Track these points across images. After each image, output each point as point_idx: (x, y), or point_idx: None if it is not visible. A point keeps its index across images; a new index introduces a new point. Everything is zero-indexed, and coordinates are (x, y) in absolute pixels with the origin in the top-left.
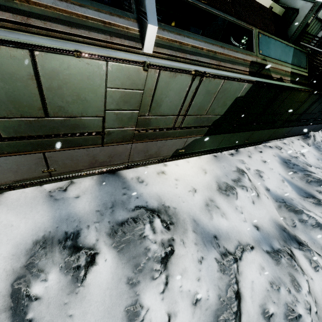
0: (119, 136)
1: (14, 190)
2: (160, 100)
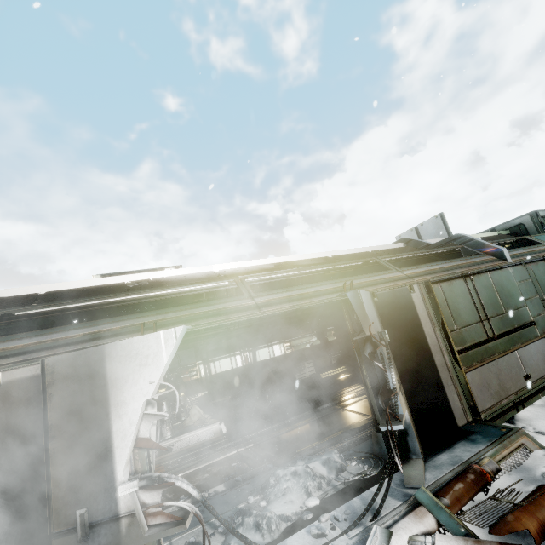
0: (543, 324)
1: (519, 412)
2: (542, 284)
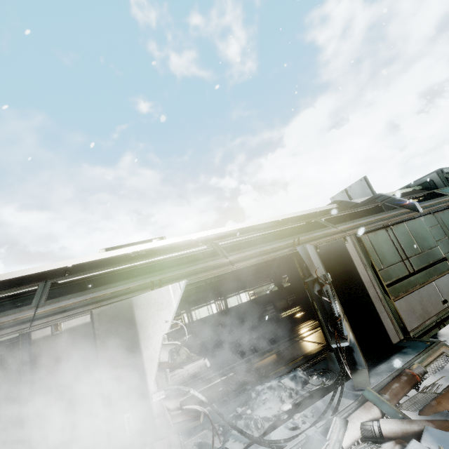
0: None
1: (441, 329)
2: None
